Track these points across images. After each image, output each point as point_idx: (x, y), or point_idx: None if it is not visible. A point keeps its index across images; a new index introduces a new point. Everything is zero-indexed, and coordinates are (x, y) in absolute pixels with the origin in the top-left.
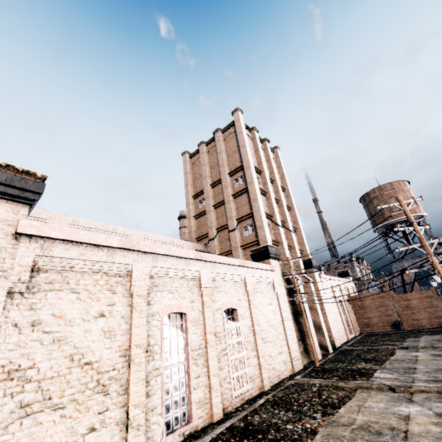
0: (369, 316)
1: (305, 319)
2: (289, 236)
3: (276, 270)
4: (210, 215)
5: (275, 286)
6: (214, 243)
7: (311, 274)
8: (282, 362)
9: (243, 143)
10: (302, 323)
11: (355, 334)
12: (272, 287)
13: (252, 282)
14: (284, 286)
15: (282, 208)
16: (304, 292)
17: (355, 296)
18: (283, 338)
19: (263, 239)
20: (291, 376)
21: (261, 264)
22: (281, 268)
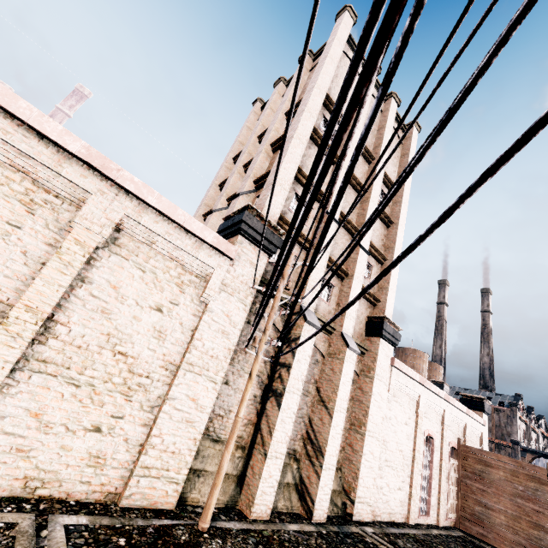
0: (488, 503)
1: (245, 395)
2: (352, 254)
3: (246, 265)
4: (231, 177)
5: (208, 287)
6: (210, 218)
7: (372, 347)
8: (84, 454)
9: (325, 55)
10: (267, 415)
11: (436, 521)
12: (202, 286)
13: (112, 224)
14: (247, 308)
15: (365, 204)
16: (310, 354)
17: (473, 449)
18: (147, 405)
19: (260, 206)
20: (77, 507)
21: (185, 213)
22: (290, 290)
